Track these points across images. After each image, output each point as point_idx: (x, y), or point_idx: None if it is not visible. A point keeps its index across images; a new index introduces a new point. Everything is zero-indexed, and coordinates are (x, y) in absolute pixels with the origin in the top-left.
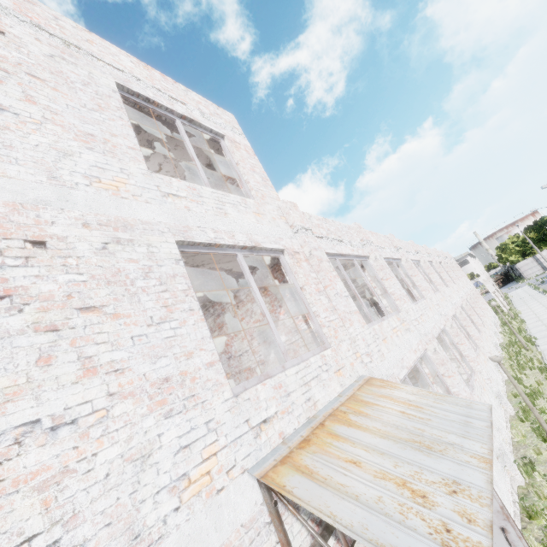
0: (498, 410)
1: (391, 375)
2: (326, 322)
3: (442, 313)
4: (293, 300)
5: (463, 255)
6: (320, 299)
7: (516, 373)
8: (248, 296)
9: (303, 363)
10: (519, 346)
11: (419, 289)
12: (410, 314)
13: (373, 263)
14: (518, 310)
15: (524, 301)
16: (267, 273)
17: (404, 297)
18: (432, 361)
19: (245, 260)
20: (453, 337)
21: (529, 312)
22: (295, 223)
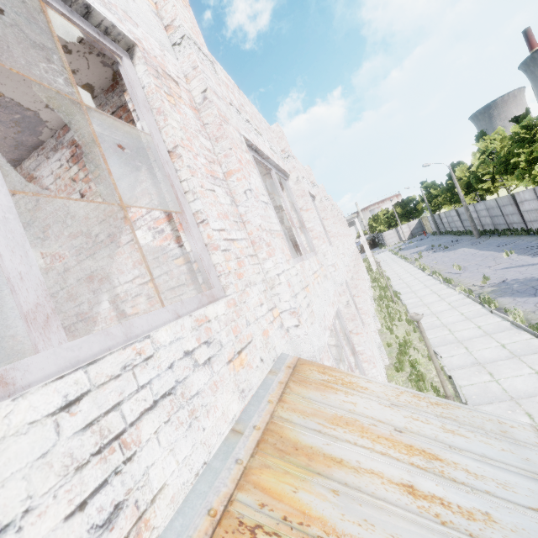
0: (380, 362)
1: (323, 348)
2: (221, 240)
3: (346, 263)
4: (155, 192)
5: (352, 217)
6: (215, 192)
7: (388, 324)
8: (58, 178)
9: (122, 354)
10: (388, 300)
11: (328, 234)
12: (328, 257)
13: (294, 186)
14: (384, 270)
15: (387, 263)
16: (101, 126)
17: (324, 236)
18: (342, 315)
19: (26, 59)
20: (352, 289)
21: (392, 272)
22: (177, 19)
